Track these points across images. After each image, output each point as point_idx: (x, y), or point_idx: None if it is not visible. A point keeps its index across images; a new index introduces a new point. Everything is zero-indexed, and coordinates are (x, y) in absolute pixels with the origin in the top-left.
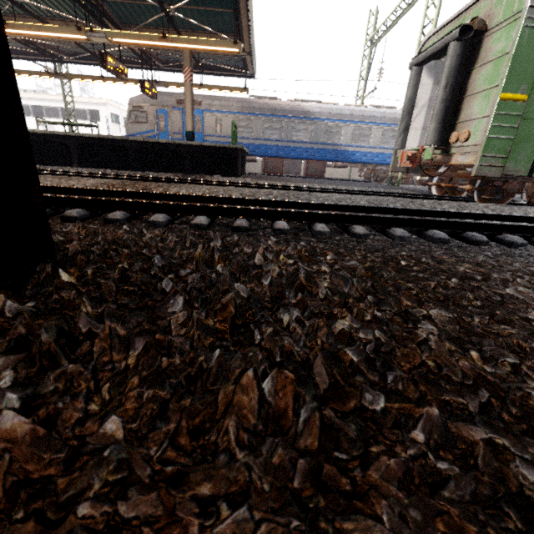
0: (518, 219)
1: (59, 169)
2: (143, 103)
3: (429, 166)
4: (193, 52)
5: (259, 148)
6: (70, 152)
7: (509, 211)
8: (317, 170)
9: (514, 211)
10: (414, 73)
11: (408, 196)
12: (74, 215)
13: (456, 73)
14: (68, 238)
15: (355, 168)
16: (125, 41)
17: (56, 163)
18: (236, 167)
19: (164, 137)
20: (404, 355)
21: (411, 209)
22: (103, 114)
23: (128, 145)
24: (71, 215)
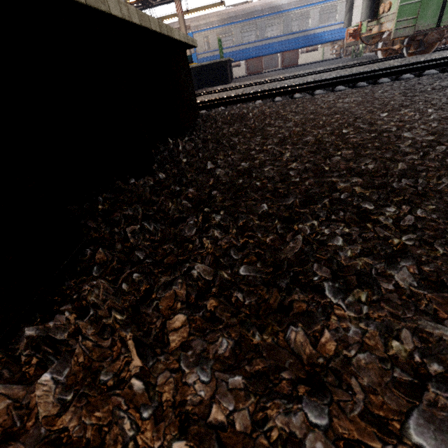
0: (410, 65)
1: None
2: None
3: (378, 33)
4: None
5: (241, 53)
6: None
7: (414, 60)
8: (291, 60)
9: (418, 59)
10: None
11: (352, 66)
12: None
13: None
14: None
15: (327, 47)
16: None
17: None
18: (227, 75)
19: None
20: (277, 111)
21: (336, 76)
22: None
23: None
24: None
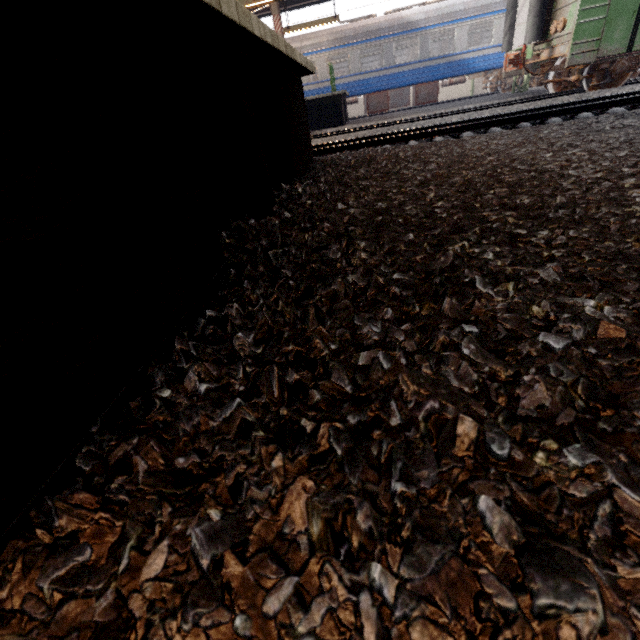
0: (591, 102)
1: None
2: None
3: (548, 60)
4: None
5: (359, 86)
6: None
7: (596, 96)
8: (428, 95)
9: (602, 94)
10: None
11: (512, 103)
12: None
13: None
14: None
15: (478, 78)
16: None
17: None
18: (341, 115)
19: None
20: (414, 154)
21: (491, 116)
22: None
23: None
24: None
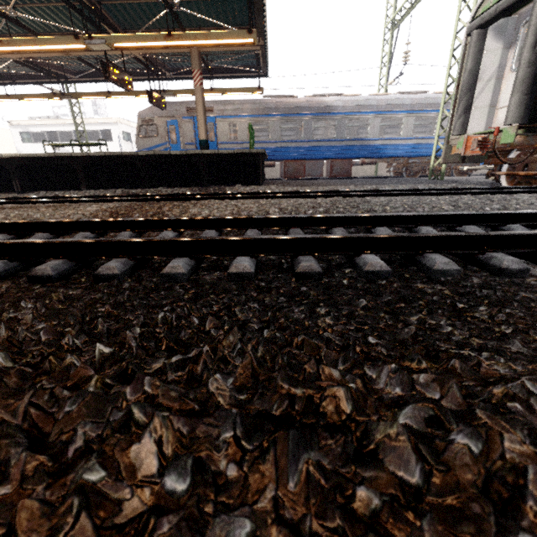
0: None
1: (66, 194)
2: (152, 116)
3: (490, 152)
4: (201, 54)
5: (278, 152)
6: (77, 174)
7: None
8: (342, 170)
9: None
10: (475, 38)
11: (481, 191)
12: (48, 273)
13: None
14: None
15: (381, 163)
16: (127, 45)
17: (63, 187)
18: (258, 174)
19: (176, 149)
20: None
21: (534, 212)
22: (115, 133)
23: (137, 161)
24: (43, 273)
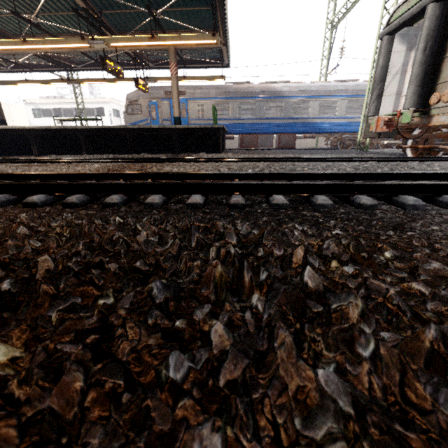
0: None
1: (71, 157)
2: (137, 98)
3: (401, 130)
4: (177, 50)
5: (236, 127)
6: (80, 142)
7: None
8: (288, 142)
9: None
10: (385, 42)
11: (386, 159)
12: (74, 201)
13: (436, 35)
14: (45, 244)
15: (321, 137)
16: (120, 44)
17: (69, 152)
18: (218, 144)
19: (156, 124)
20: None
21: (406, 172)
22: (107, 110)
23: (126, 133)
24: (71, 201)
